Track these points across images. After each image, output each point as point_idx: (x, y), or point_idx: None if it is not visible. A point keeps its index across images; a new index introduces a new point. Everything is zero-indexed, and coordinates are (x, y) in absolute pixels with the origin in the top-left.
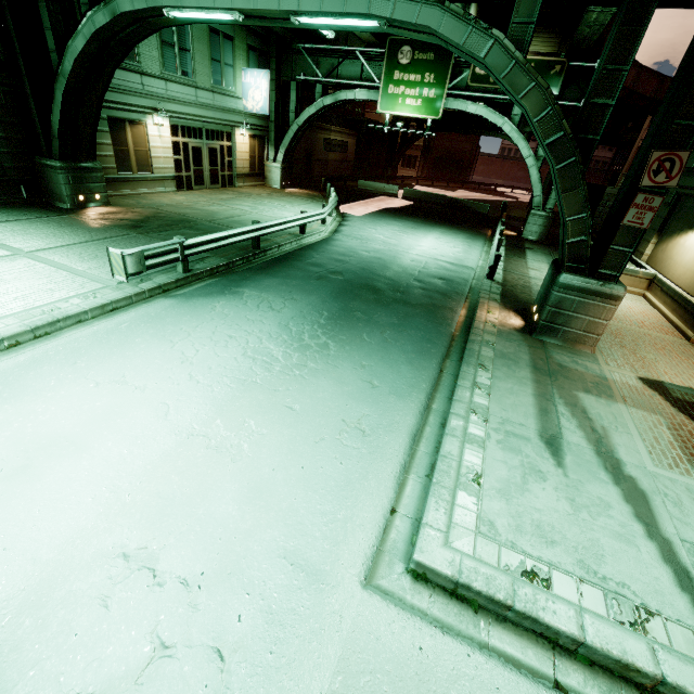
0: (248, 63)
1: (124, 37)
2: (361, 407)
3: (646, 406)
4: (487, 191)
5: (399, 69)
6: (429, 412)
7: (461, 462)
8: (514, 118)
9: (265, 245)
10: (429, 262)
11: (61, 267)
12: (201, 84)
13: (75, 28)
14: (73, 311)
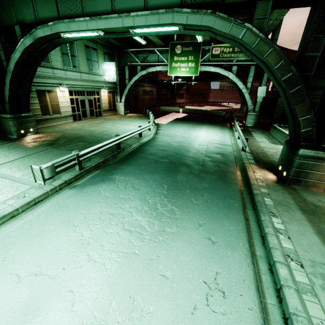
0: (104, 59)
1: (41, 50)
2: (212, 265)
3: None
4: (217, 105)
5: (176, 56)
6: (256, 259)
7: (311, 319)
8: (233, 72)
9: (122, 146)
10: (208, 145)
11: (5, 176)
12: (82, 70)
13: (14, 48)
14: (8, 211)
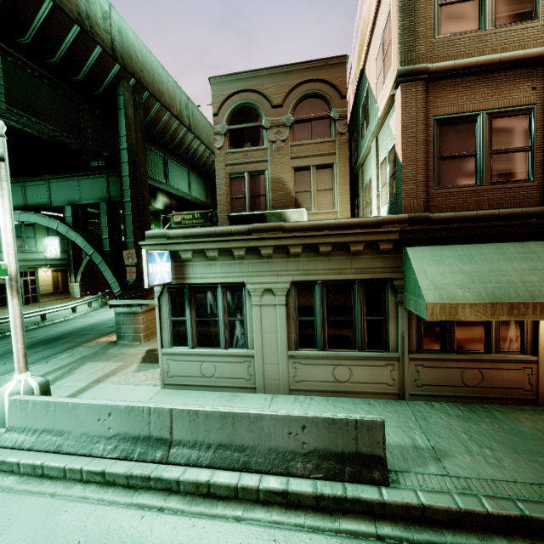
0: (48, 234)
1: None
2: None
3: (125, 360)
4: None
5: None
6: None
7: None
8: None
9: None
10: None
11: None
12: None
13: None
14: None
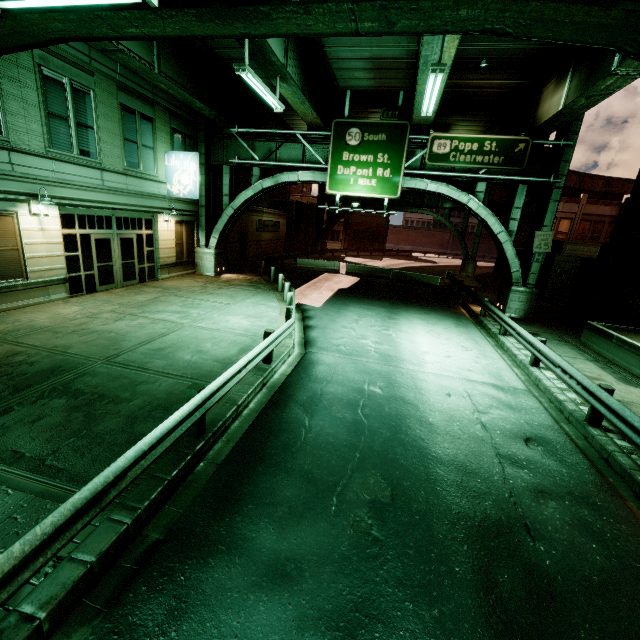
0: (173, 146)
1: None
2: None
3: None
4: (405, 257)
5: (348, 151)
6: None
7: None
8: (478, 195)
9: (212, 416)
10: (472, 393)
11: None
12: (109, 165)
13: None
14: None
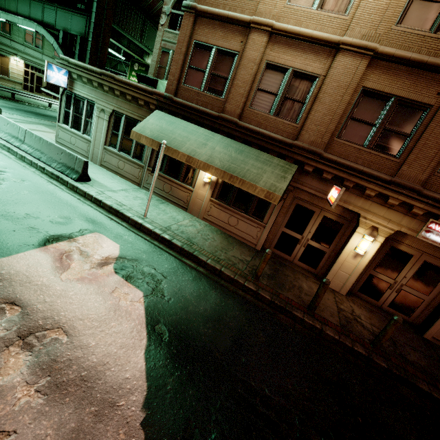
0: None
1: None
2: None
3: None
4: None
5: (134, 71)
6: None
7: None
8: None
9: (20, 100)
10: None
11: None
12: (46, 53)
13: None
14: None
